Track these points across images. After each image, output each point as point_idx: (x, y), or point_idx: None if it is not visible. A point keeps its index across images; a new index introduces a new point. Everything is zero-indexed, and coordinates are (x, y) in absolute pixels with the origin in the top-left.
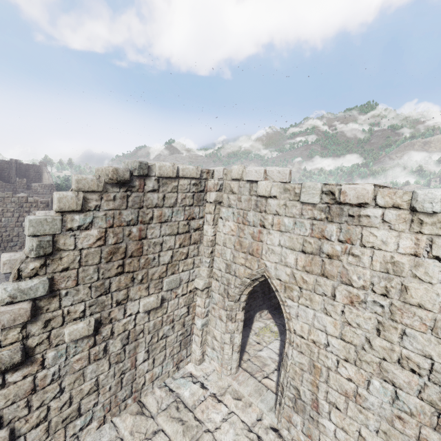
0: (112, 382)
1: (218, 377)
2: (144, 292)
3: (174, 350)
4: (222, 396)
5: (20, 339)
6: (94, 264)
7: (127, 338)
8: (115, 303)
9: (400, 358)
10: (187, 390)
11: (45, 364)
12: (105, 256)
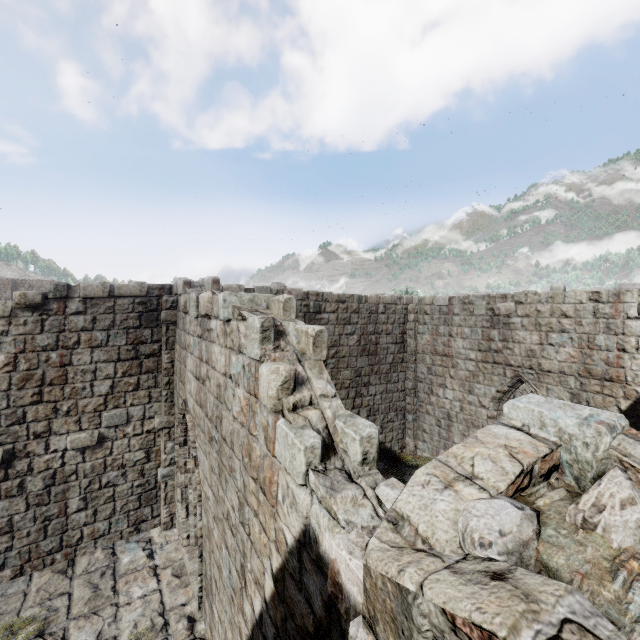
0: (32, 527)
1: (176, 547)
2: (73, 426)
3: (129, 505)
4: (162, 569)
5: None
6: (2, 391)
7: (52, 478)
8: (32, 435)
9: (227, 513)
10: (129, 556)
11: None
12: (16, 383)
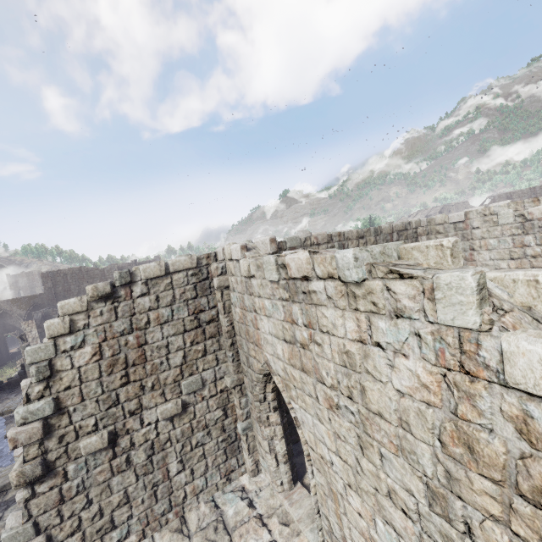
0: (144, 494)
1: (270, 493)
2: (159, 399)
3: (218, 459)
4: (268, 519)
5: (40, 454)
6: (96, 379)
7: (151, 448)
8: (128, 414)
9: (388, 490)
10: (232, 507)
11: (68, 477)
12: (105, 369)
